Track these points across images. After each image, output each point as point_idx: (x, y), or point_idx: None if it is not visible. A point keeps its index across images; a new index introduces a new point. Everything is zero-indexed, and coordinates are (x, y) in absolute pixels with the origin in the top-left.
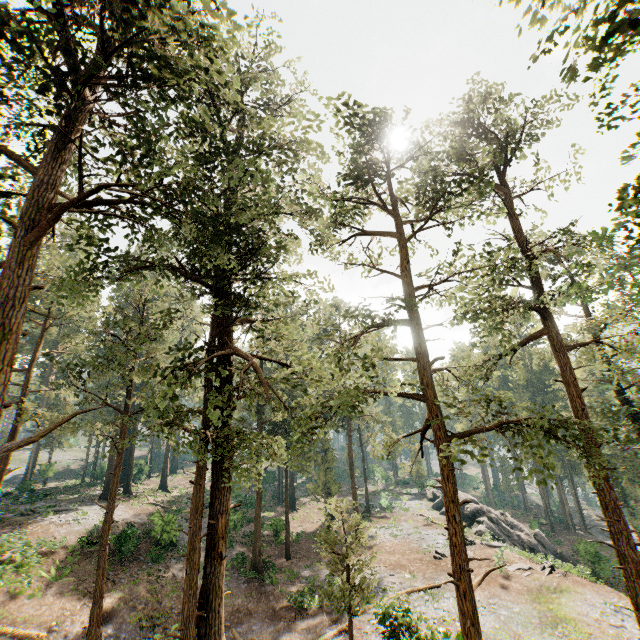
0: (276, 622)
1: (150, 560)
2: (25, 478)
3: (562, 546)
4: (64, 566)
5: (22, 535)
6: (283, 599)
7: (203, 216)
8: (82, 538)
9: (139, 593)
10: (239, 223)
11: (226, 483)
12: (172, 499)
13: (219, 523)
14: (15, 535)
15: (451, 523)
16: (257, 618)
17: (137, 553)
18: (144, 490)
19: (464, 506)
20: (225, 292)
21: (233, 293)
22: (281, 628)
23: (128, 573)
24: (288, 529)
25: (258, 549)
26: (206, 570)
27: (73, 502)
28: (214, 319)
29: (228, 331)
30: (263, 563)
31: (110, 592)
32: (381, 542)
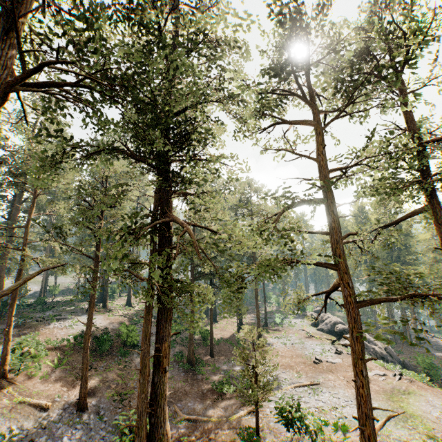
0: (204, 402)
1: (120, 355)
2: (40, 294)
3: (402, 355)
4: (63, 357)
5: (35, 335)
6: (209, 385)
7: (143, 102)
8: (74, 339)
9: (112, 377)
10: (176, 113)
11: (168, 318)
12: (134, 312)
13: (163, 346)
14: (30, 336)
15: (360, 378)
16: (191, 398)
17: (111, 349)
18: (116, 305)
19: (334, 326)
20: (165, 171)
21: (171, 171)
22: (207, 406)
23: (105, 363)
24: (212, 337)
25: (192, 351)
26: (154, 379)
27: (70, 313)
28: (157, 192)
29: (168, 202)
30: (195, 359)
31: (93, 376)
32: (276, 348)
